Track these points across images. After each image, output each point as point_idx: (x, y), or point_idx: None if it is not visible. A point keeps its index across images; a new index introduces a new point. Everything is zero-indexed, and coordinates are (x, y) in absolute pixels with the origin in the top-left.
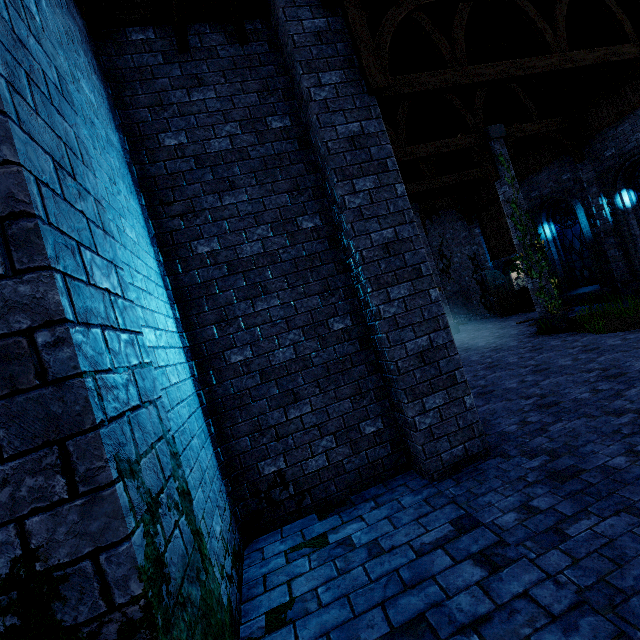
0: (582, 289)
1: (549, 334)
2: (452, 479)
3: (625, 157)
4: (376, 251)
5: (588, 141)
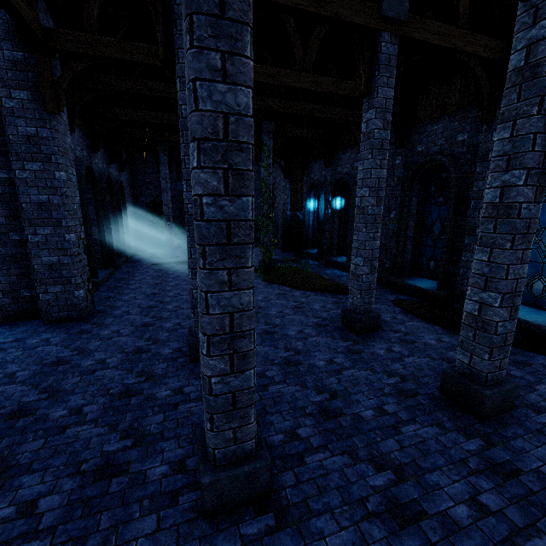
0: (315, 250)
1: (256, 272)
2: (52, 325)
3: (339, 177)
4: (33, 206)
5: (335, 155)
